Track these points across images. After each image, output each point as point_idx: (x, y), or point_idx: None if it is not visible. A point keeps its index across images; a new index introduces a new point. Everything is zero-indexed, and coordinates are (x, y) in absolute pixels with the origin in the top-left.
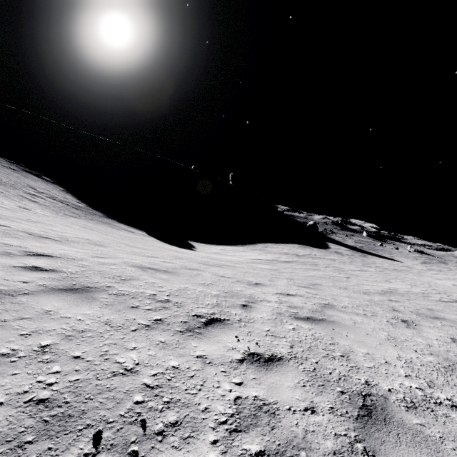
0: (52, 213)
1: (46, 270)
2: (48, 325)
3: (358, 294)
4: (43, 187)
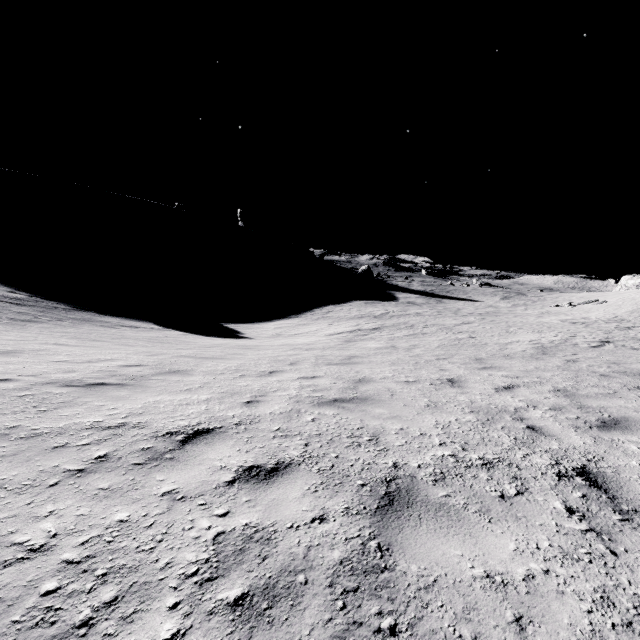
0: None
1: (278, 470)
2: (564, 617)
3: (535, 362)
4: None
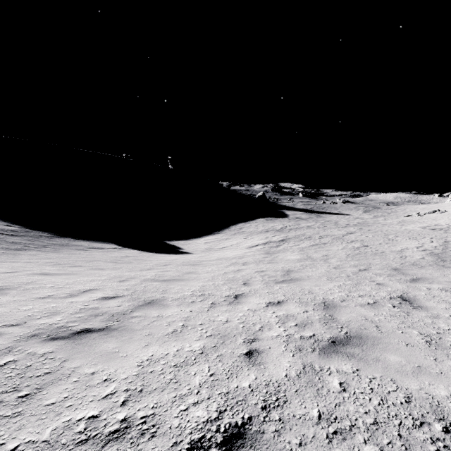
0: None
1: None
2: None
3: (447, 270)
4: None
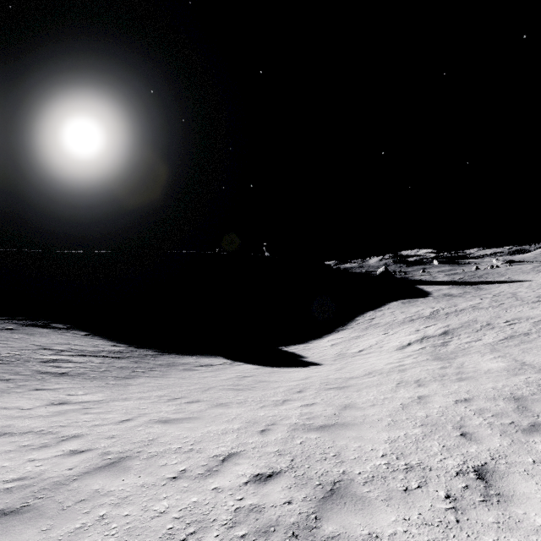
0: (100, 386)
1: None
2: None
3: None
4: (60, 340)
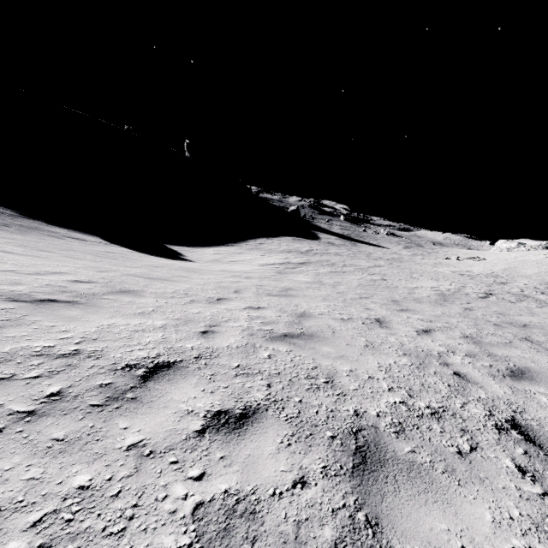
0: None
1: (247, 417)
2: None
3: (440, 308)
4: None
